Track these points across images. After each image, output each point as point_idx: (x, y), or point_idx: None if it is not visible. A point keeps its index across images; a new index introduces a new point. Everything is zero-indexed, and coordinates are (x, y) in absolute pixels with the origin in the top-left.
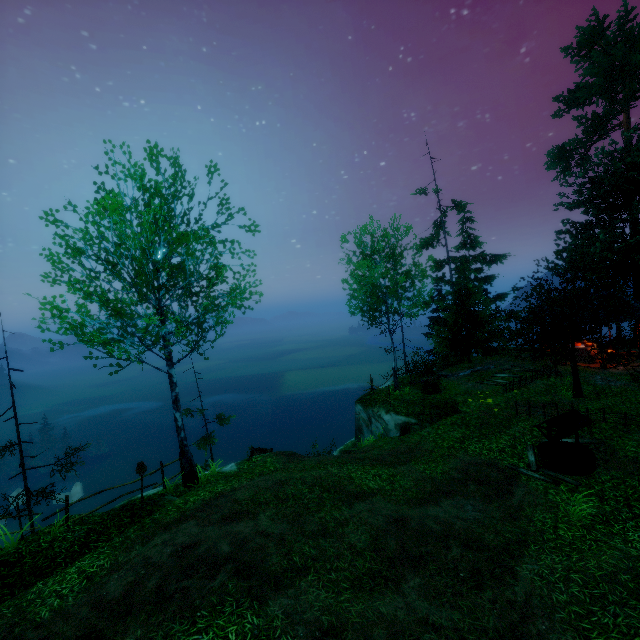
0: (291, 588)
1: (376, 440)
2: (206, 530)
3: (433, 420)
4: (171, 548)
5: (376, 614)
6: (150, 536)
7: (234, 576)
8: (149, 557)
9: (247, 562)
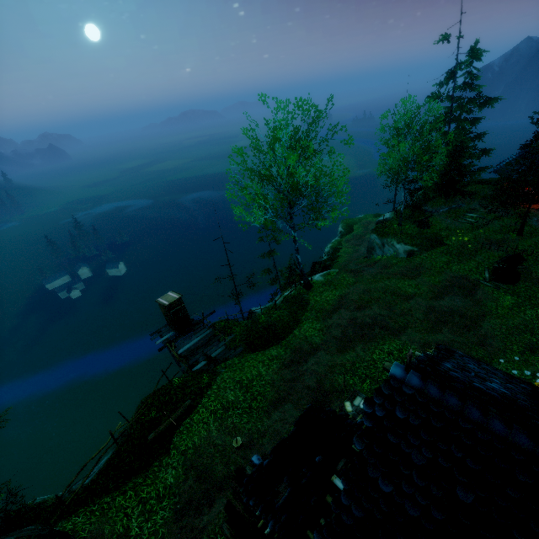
0: (405, 333)
1: (388, 257)
2: (353, 313)
3: (428, 249)
4: (345, 320)
5: (437, 339)
6: (329, 316)
7: (381, 330)
8: (339, 324)
9: (382, 325)
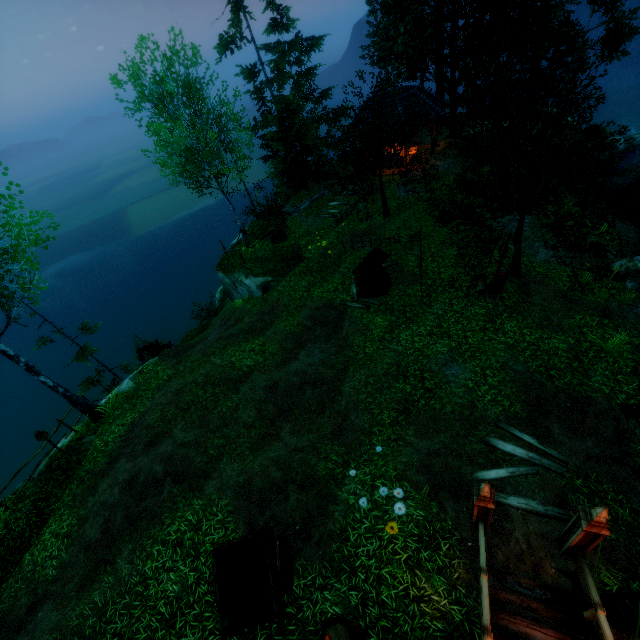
0: (215, 472)
1: (245, 301)
2: (138, 462)
3: (285, 273)
4: (118, 488)
5: (269, 460)
6: (94, 486)
7: (175, 484)
8: (105, 502)
9: (180, 471)
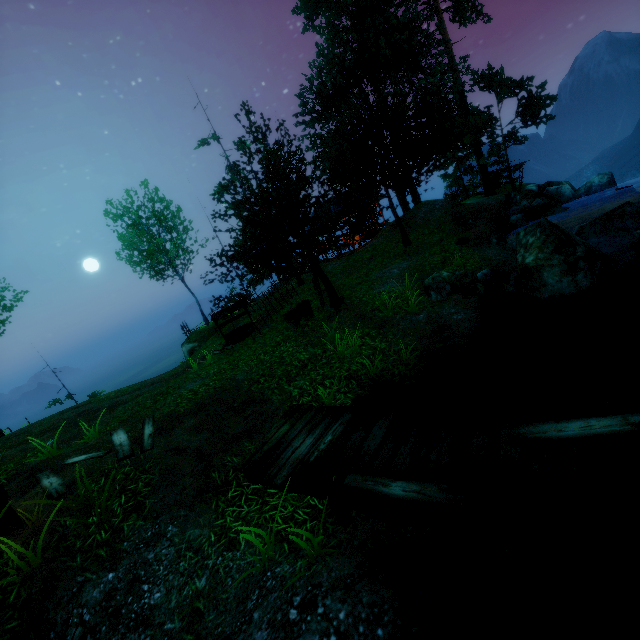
0: None
1: None
2: None
3: (208, 339)
4: None
5: None
6: None
7: None
8: None
9: None
